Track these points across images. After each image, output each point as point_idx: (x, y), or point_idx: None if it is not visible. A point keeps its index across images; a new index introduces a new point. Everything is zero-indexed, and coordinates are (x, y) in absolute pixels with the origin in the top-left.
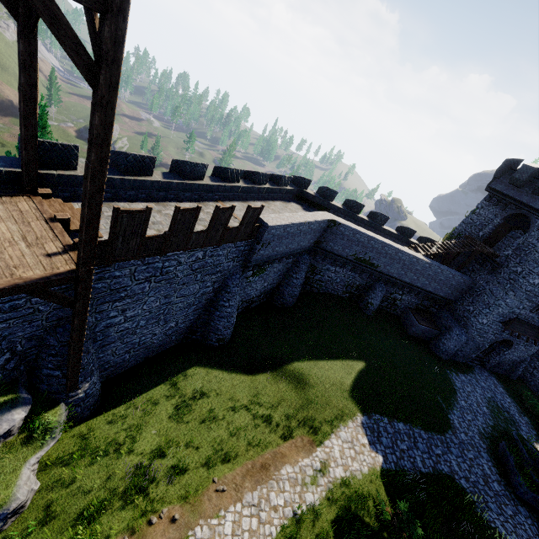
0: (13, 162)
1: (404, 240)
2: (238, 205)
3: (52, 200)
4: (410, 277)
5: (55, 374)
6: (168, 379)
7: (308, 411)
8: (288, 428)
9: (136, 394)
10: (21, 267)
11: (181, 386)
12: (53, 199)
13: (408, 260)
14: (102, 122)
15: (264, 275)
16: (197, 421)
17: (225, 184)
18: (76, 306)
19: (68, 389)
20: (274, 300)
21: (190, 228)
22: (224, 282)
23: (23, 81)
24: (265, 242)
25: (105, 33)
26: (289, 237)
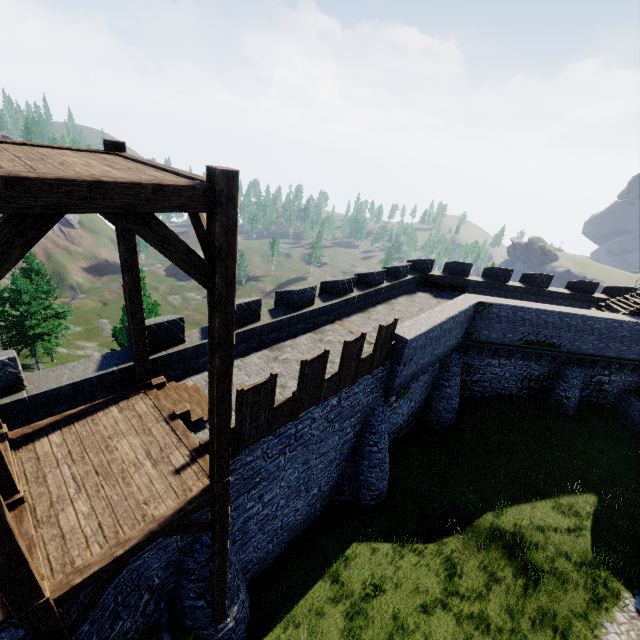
0: (124, 355)
1: (585, 298)
2: (358, 318)
3: (167, 389)
4: (616, 349)
5: (198, 604)
6: (326, 571)
7: (539, 598)
8: (518, 634)
9: (292, 602)
10: (151, 500)
11: (344, 578)
12: (168, 386)
13: (606, 327)
14: (222, 321)
15: (409, 395)
16: (381, 638)
17: (338, 299)
18: (215, 528)
19: (216, 622)
20: (426, 420)
21: (320, 377)
22: (366, 421)
23: (126, 280)
24: (407, 360)
25: (216, 229)
26: (432, 342)
